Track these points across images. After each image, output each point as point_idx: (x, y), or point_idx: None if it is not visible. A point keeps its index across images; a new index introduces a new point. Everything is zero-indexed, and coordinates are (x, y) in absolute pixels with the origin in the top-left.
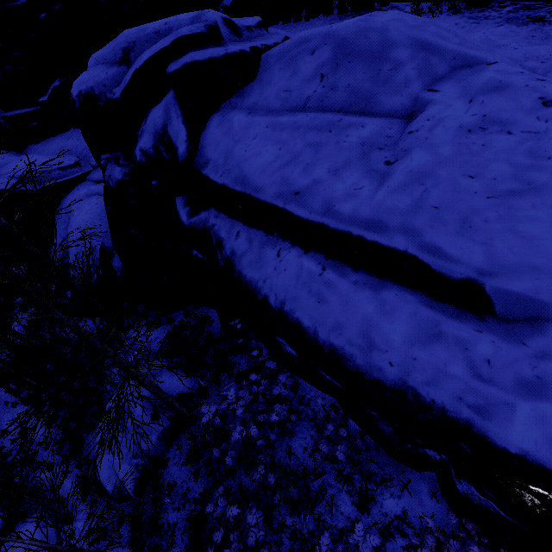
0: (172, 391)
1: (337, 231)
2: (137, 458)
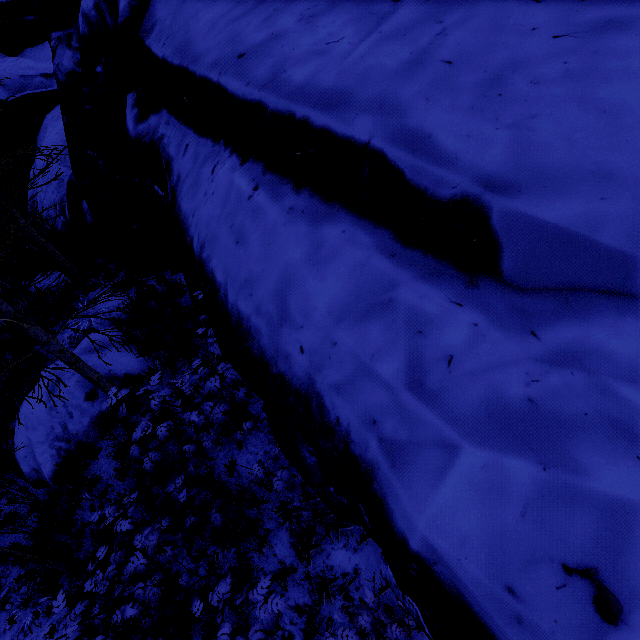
0: (117, 369)
1: (277, 114)
2: (61, 441)
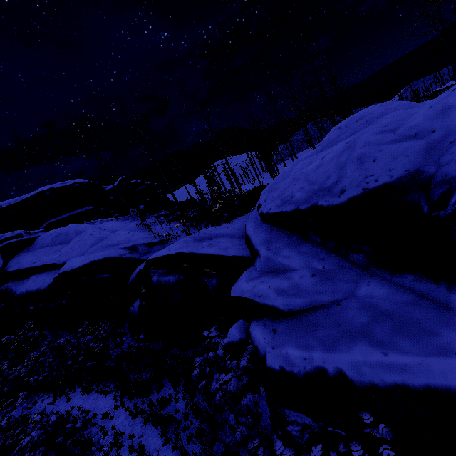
0: None
1: (41, 265)
2: None
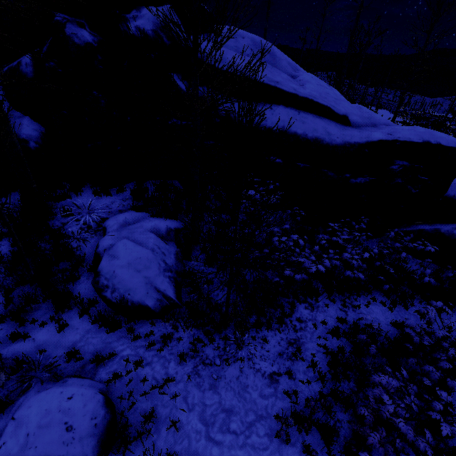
0: (169, 225)
1: (303, 97)
2: (168, 272)
